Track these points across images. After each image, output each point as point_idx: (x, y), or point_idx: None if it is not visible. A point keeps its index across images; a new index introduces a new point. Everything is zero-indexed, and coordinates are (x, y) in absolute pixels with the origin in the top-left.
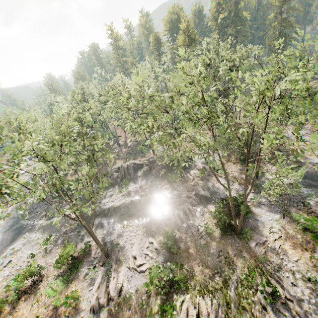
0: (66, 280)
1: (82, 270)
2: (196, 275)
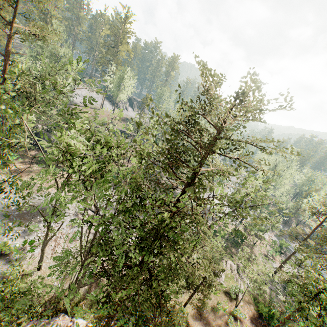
0: (275, 251)
1: (283, 256)
2: None
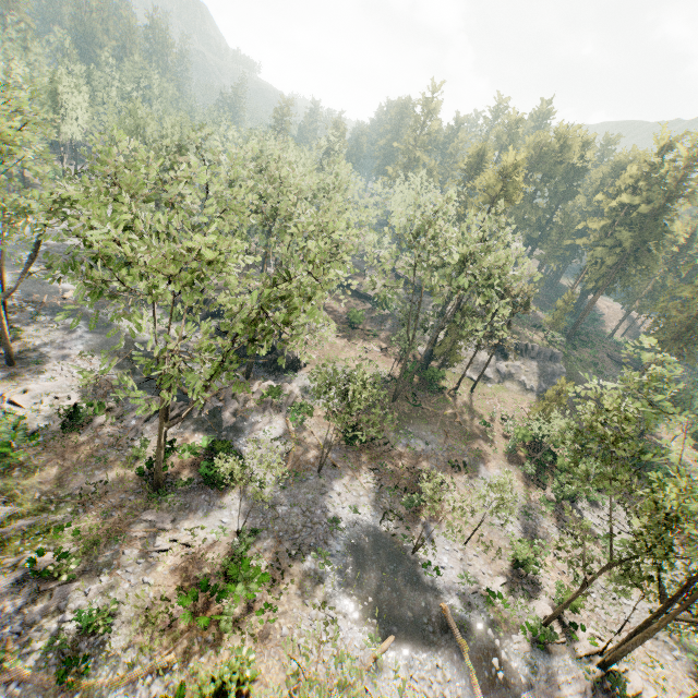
0: None
1: None
2: (37, 472)
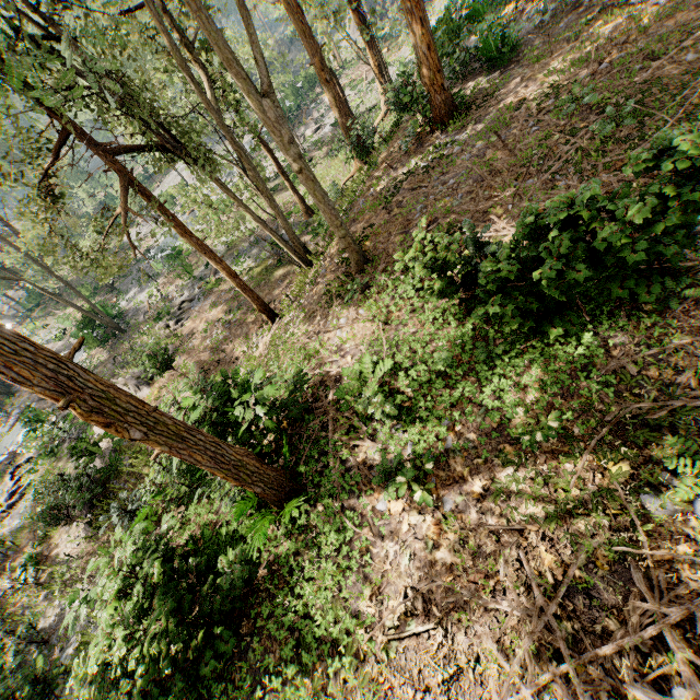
0: None
1: None
2: None
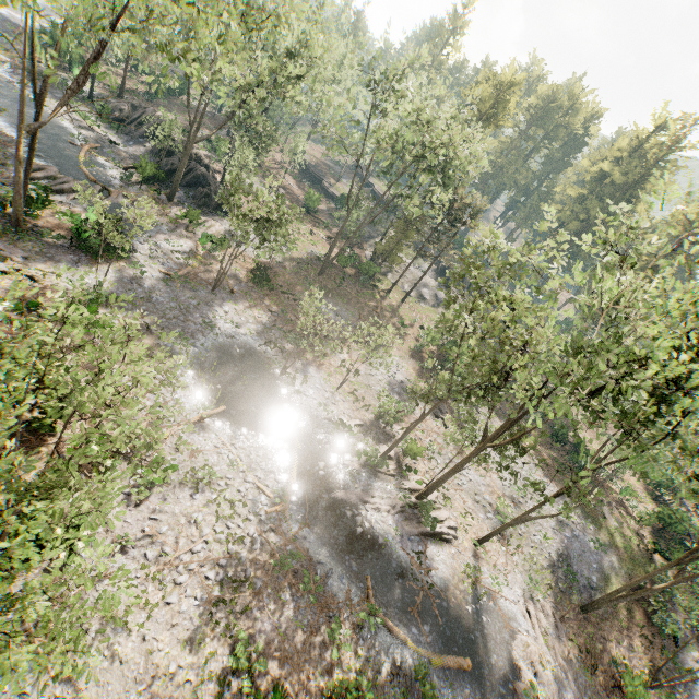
0: None
1: None
2: None
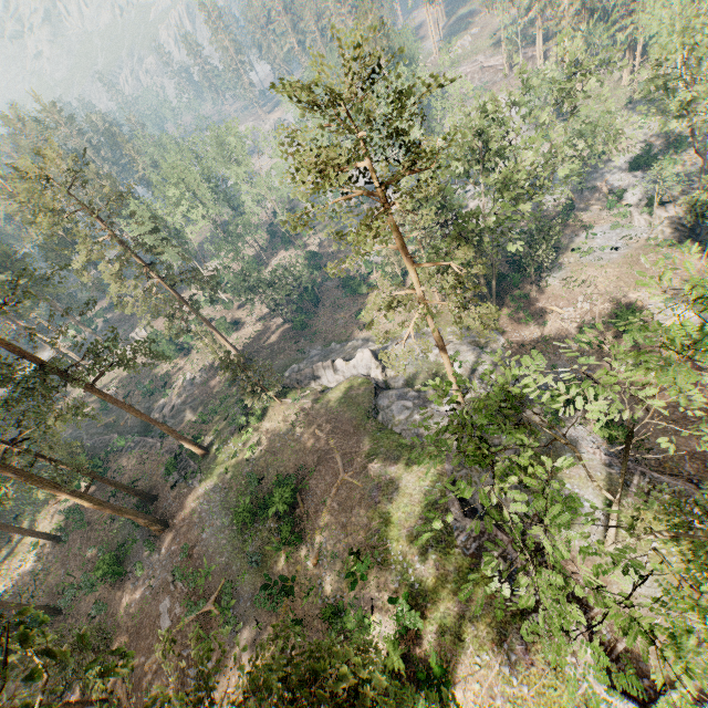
0: None
1: None
2: None
